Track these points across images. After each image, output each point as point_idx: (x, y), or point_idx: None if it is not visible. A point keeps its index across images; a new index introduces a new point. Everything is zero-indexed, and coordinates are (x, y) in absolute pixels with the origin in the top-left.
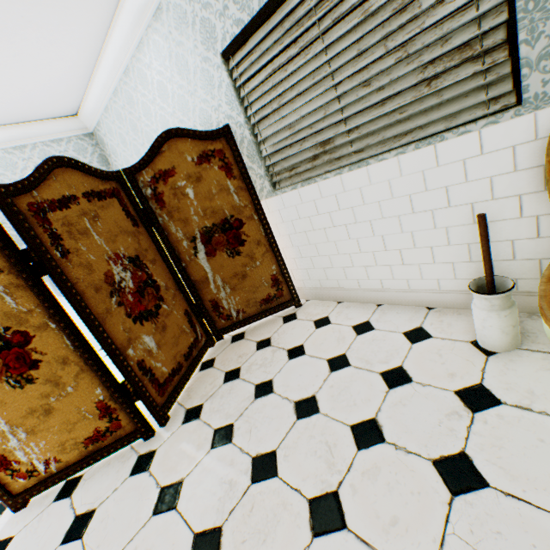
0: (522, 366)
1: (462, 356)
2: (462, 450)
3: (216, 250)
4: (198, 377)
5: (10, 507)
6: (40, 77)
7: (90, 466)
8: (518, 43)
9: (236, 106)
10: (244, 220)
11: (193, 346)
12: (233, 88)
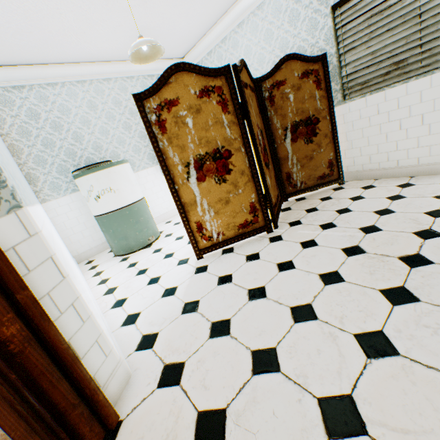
0: None
1: None
2: None
3: (297, 138)
4: (283, 214)
5: (196, 256)
6: (187, 26)
7: (234, 244)
8: None
9: (331, 42)
10: (320, 119)
11: (277, 197)
12: (332, 30)
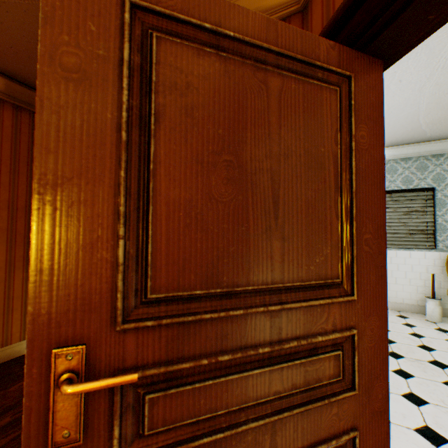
0: (447, 325)
1: (426, 322)
2: None
3: None
4: None
5: None
6: None
7: None
8: (436, 235)
9: None
10: None
11: None
12: None
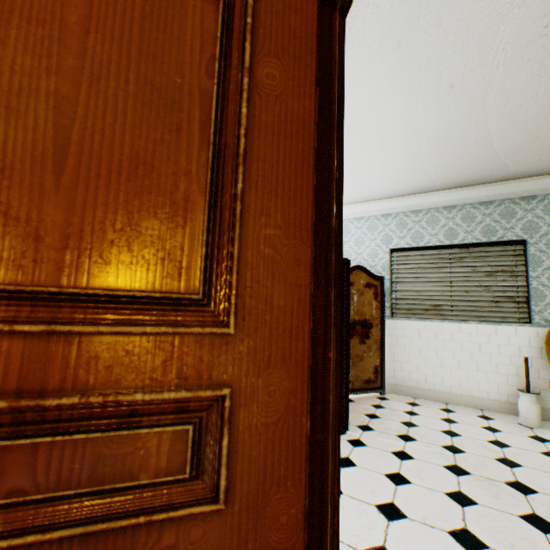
0: (548, 432)
1: (518, 426)
2: (548, 450)
3: (354, 335)
4: None
5: None
6: None
7: None
8: (530, 304)
9: (387, 270)
10: (373, 325)
11: None
12: (389, 263)
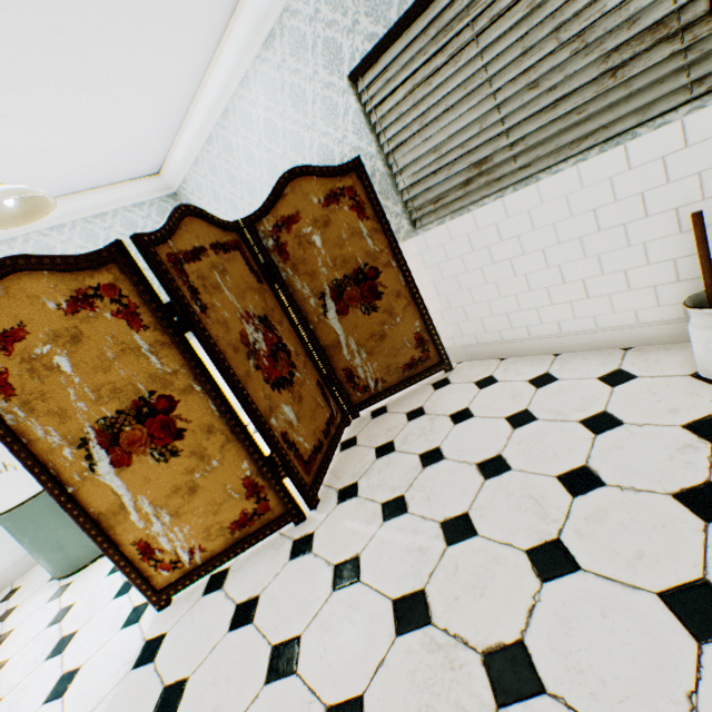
0: None
1: (682, 390)
2: (707, 480)
3: (348, 307)
4: (340, 458)
5: (154, 605)
6: (130, 130)
7: (235, 558)
8: None
9: (366, 135)
10: (380, 268)
11: (330, 423)
12: (362, 115)
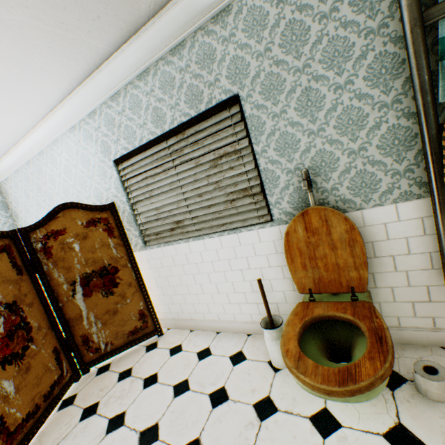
0: (292, 378)
1: (262, 373)
2: None
3: (93, 291)
4: (55, 418)
5: None
6: None
7: None
8: (266, 194)
9: (122, 191)
10: (120, 267)
11: (56, 384)
12: (120, 180)
